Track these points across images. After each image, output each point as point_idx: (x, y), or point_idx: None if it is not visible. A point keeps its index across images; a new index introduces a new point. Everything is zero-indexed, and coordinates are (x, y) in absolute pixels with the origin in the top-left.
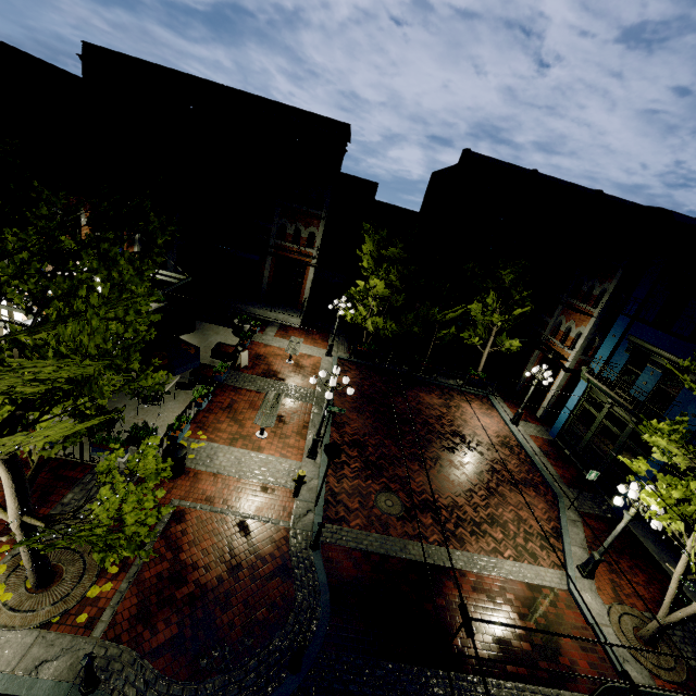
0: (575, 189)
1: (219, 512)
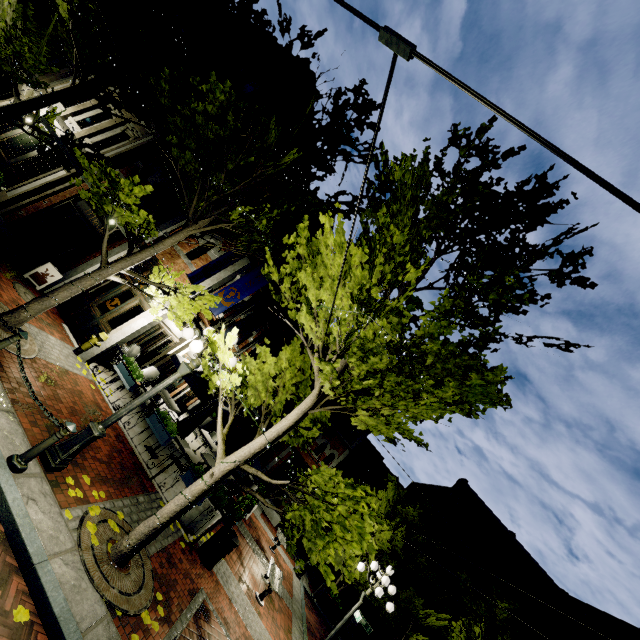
0: (544, 574)
1: None
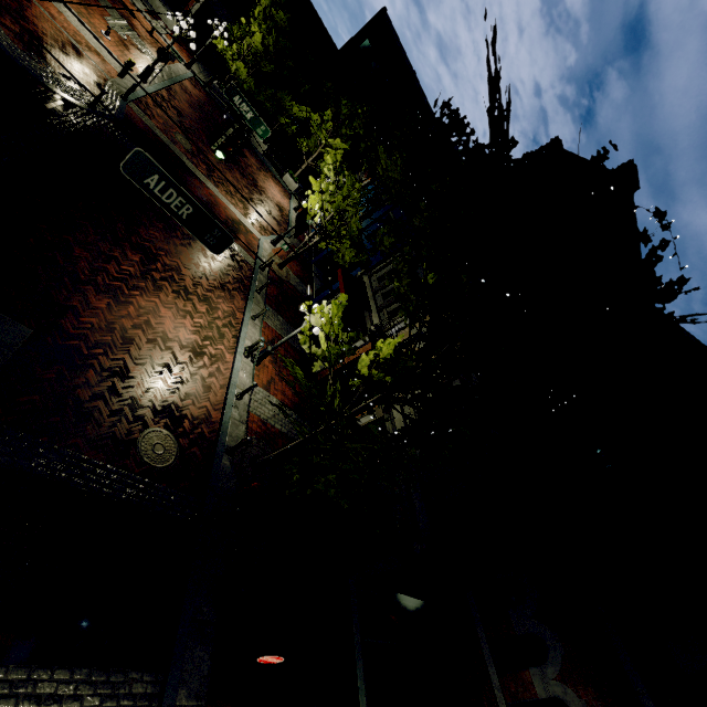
0: (428, 110)
1: (59, 27)
